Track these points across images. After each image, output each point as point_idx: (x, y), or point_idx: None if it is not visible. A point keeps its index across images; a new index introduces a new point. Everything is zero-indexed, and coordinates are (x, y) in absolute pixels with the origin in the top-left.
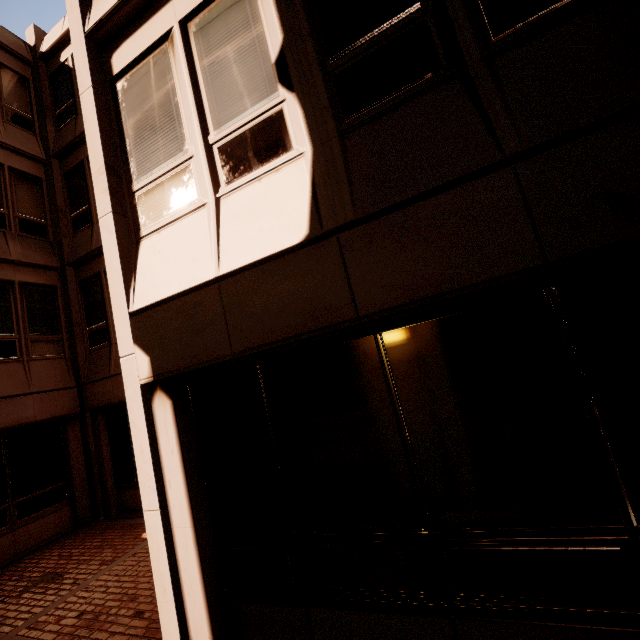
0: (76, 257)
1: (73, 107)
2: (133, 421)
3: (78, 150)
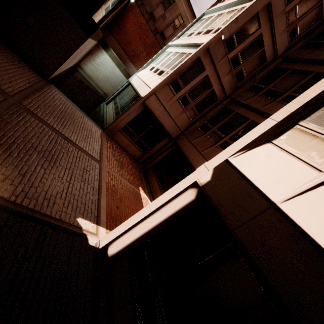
0: (235, 98)
1: (320, 44)
2: (180, 184)
3: (294, 63)
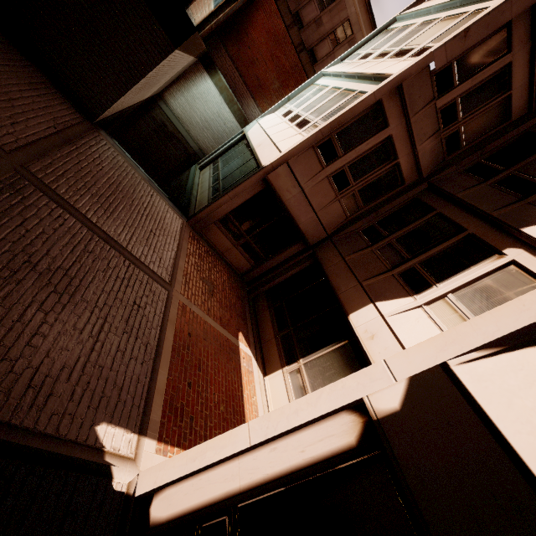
0: (440, 185)
1: None
2: (322, 393)
3: None
